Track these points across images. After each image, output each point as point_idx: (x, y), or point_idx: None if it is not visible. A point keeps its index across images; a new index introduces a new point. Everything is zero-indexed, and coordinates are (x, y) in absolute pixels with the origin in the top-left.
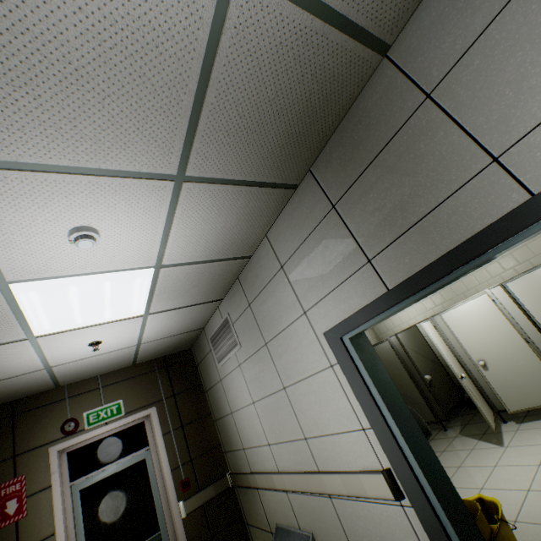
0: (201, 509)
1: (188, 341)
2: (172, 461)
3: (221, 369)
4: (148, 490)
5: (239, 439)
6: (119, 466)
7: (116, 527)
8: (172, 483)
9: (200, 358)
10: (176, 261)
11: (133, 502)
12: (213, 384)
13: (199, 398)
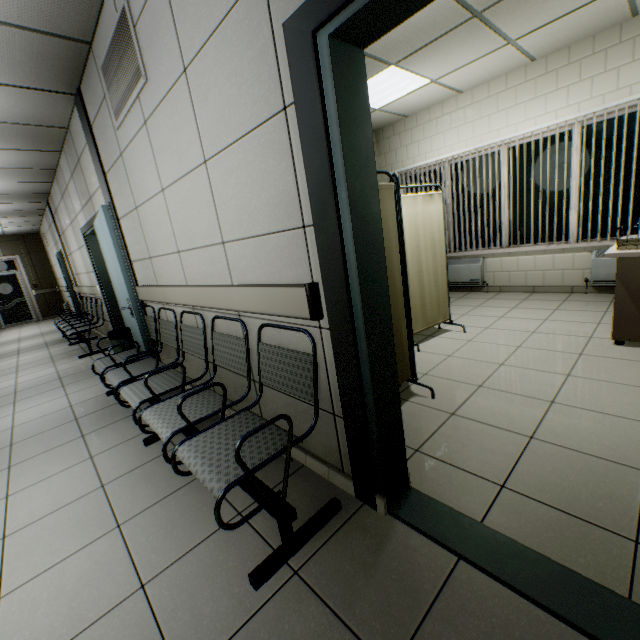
0: (44, 295)
1: (35, 231)
2: (29, 277)
3: (48, 249)
4: (19, 284)
5: (57, 276)
6: (4, 274)
7: (5, 292)
8: (30, 284)
9: (43, 240)
10: (7, 222)
11: (12, 286)
12: (48, 253)
13: (45, 256)
